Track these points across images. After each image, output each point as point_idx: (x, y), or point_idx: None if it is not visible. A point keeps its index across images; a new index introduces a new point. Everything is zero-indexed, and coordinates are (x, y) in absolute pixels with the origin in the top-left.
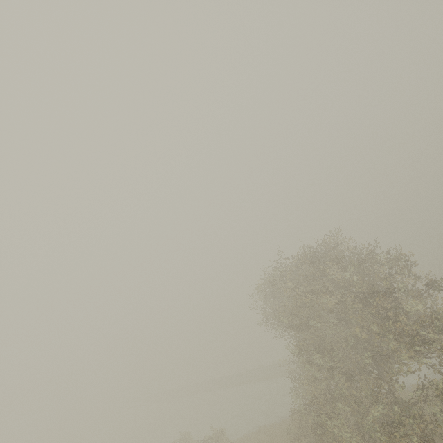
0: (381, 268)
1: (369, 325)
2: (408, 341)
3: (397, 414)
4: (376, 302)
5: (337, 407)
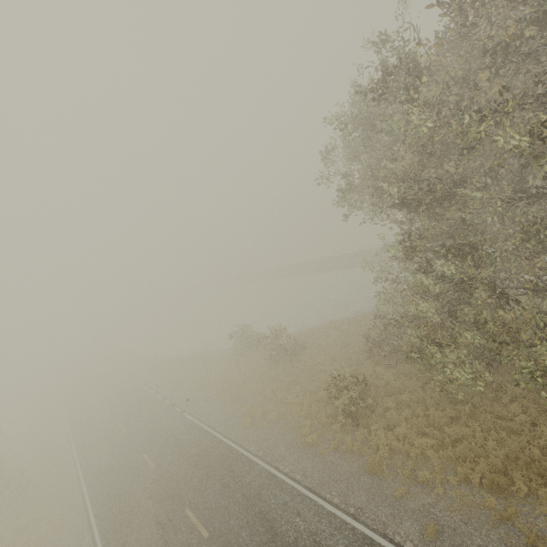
0: None
1: None
2: None
3: None
4: None
5: (460, 337)
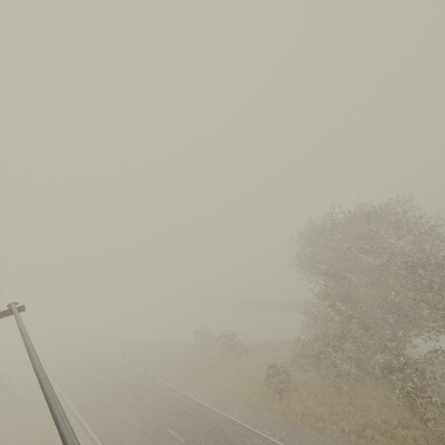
0: (440, 246)
1: (404, 292)
2: (441, 314)
3: (400, 364)
4: (423, 274)
5: (345, 344)
